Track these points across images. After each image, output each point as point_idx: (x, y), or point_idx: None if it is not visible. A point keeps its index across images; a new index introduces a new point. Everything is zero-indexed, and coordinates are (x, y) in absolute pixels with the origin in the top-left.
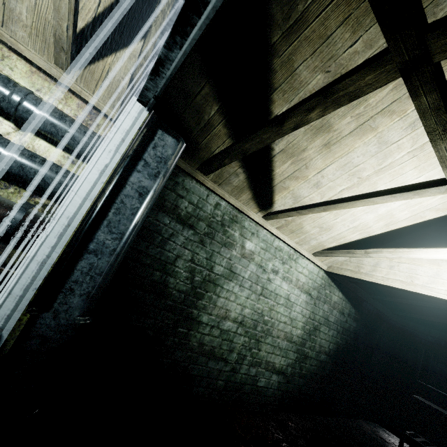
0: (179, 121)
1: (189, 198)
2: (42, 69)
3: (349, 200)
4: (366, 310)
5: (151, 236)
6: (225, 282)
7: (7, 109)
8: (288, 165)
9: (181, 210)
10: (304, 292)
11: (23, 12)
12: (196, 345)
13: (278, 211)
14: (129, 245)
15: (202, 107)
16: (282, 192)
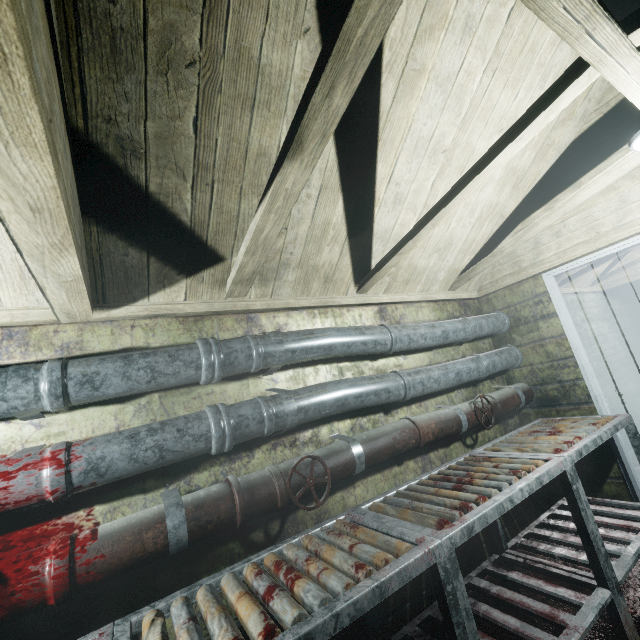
0: None
1: None
2: (444, 299)
3: None
4: (635, 298)
5: None
6: None
7: (472, 337)
8: None
9: None
10: (603, 320)
11: (441, 275)
12: None
13: (574, 275)
14: None
15: None
16: None
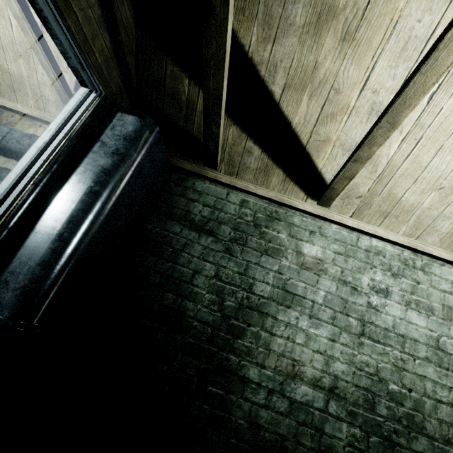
0: (164, 118)
1: (203, 200)
2: None
3: (420, 66)
4: None
5: (160, 249)
6: (278, 310)
7: None
8: (307, 102)
9: (195, 215)
10: None
11: (49, 94)
12: (244, 425)
13: (331, 181)
14: (87, 234)
15: (175, 89)
16: (323, 150)
